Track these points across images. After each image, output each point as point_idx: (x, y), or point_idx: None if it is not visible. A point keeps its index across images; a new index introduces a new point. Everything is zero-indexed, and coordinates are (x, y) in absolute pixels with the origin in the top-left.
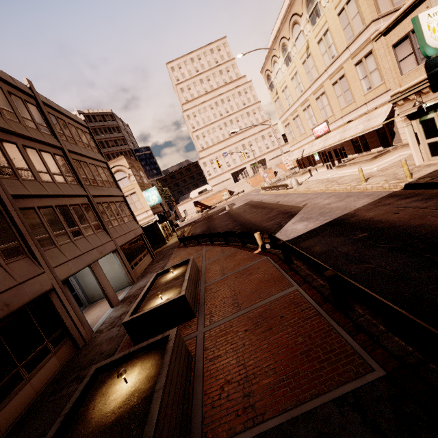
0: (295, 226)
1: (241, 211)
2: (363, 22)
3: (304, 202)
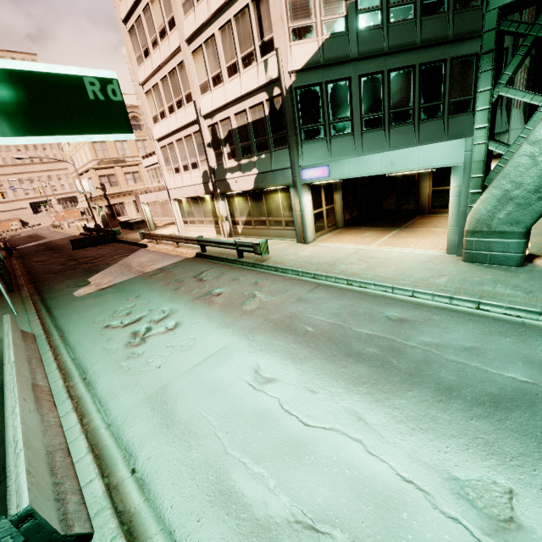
0: (30, 244)
1: (18, 239)
2: (92, 157)
3: (52, 237)
